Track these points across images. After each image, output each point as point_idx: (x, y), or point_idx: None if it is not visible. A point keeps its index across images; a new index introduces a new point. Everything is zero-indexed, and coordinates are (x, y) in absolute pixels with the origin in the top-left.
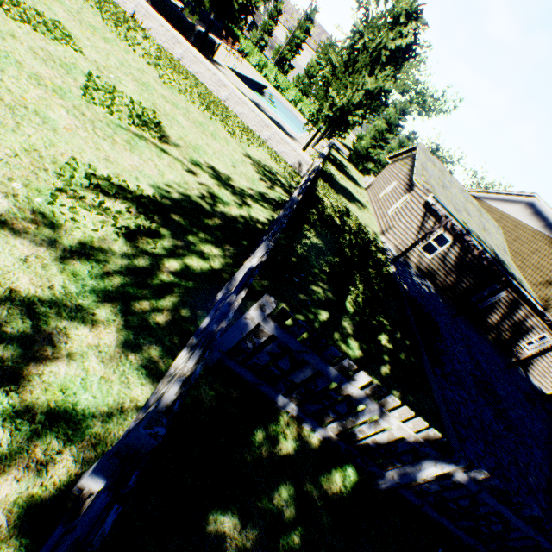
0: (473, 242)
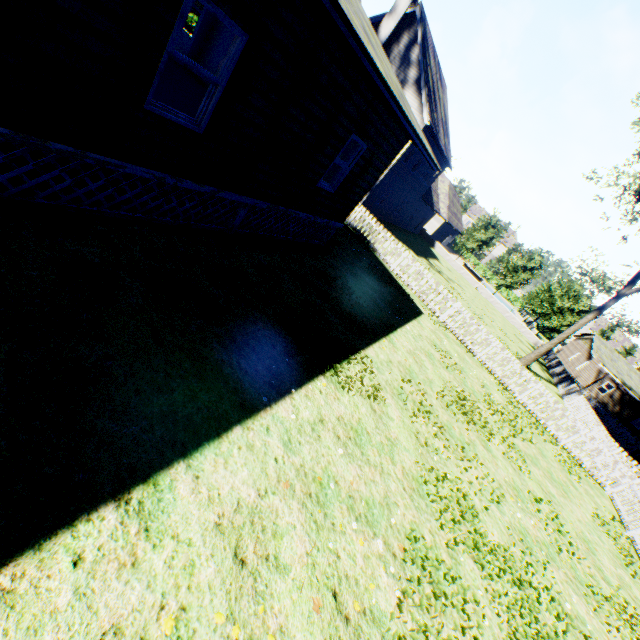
0: (621, 386)
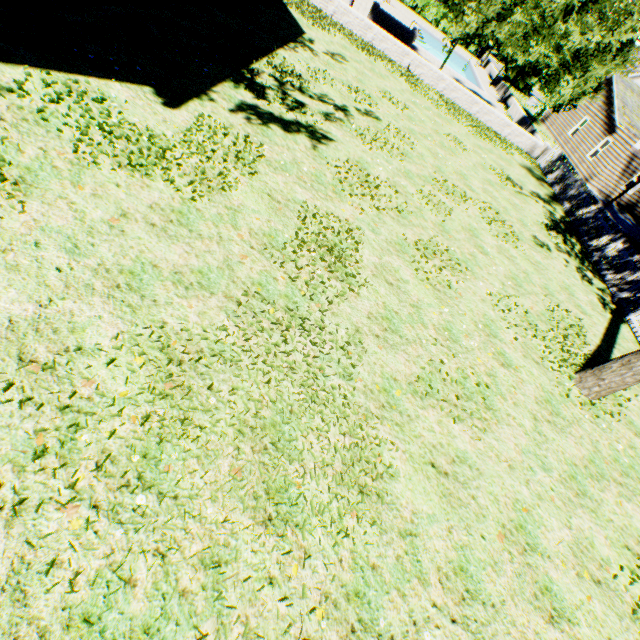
0: None
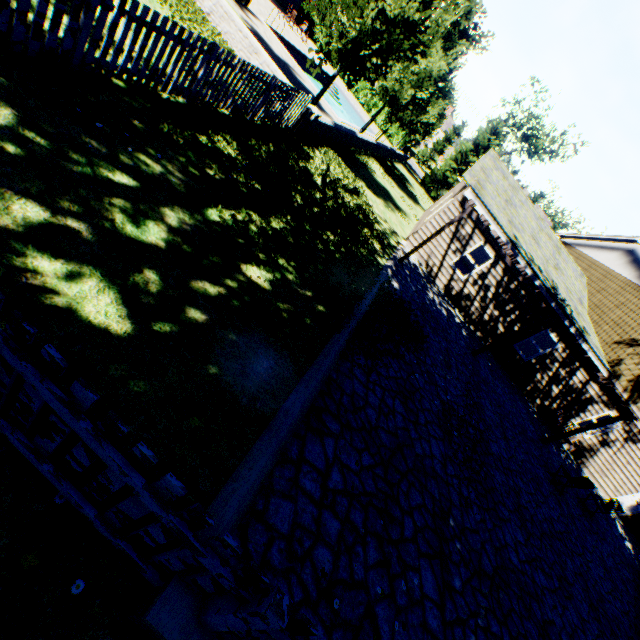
0: (503, 243)
